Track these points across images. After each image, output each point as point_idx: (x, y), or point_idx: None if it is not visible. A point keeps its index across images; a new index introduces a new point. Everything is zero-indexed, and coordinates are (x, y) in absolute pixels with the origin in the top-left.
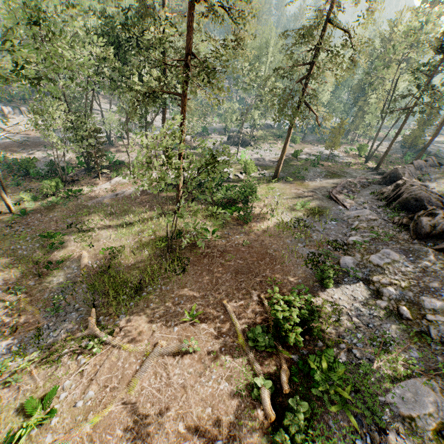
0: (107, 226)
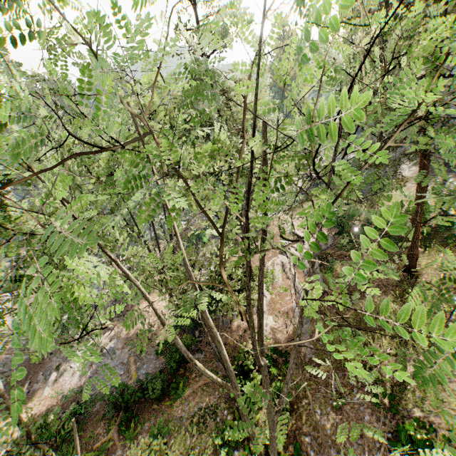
0: (396, 355)
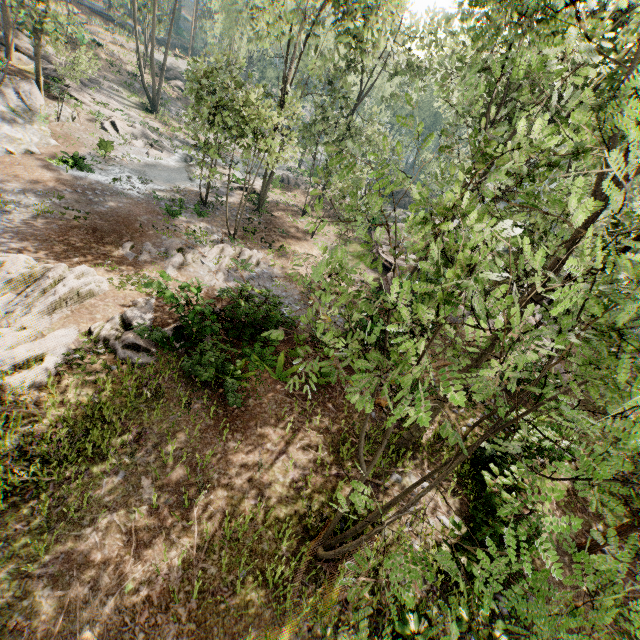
0: None
